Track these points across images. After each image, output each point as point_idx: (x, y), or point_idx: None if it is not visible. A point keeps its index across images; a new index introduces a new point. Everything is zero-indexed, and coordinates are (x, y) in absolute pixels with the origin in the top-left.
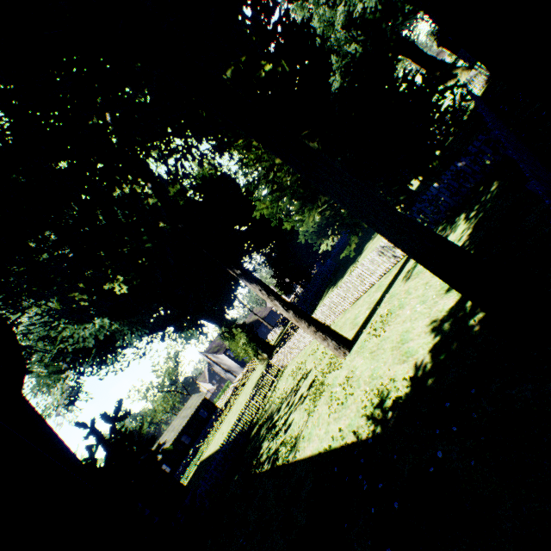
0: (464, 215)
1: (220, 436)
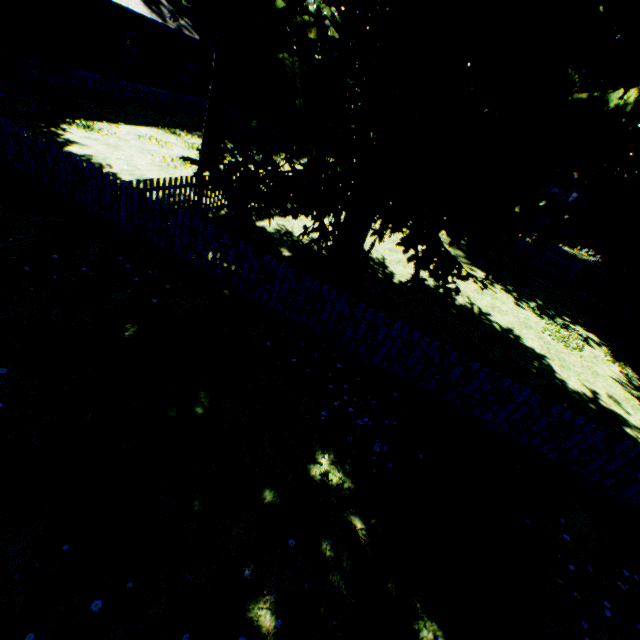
0: None
1: None
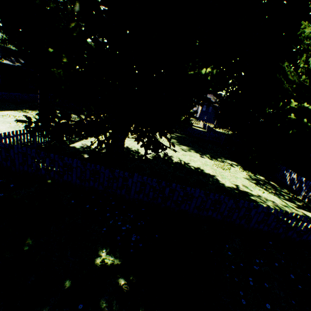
0: None
1: None
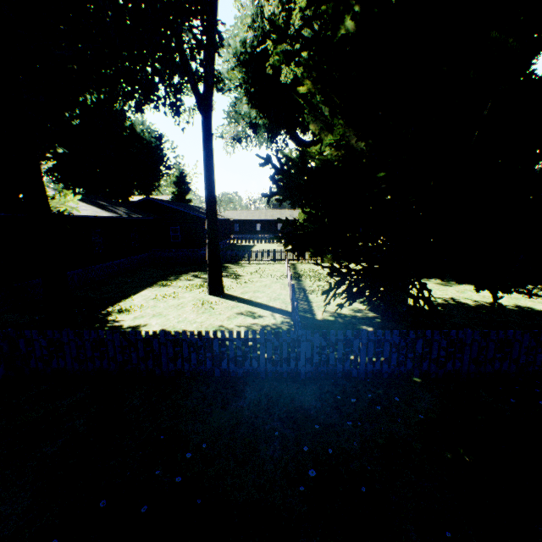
0: None
1: (267, 247)
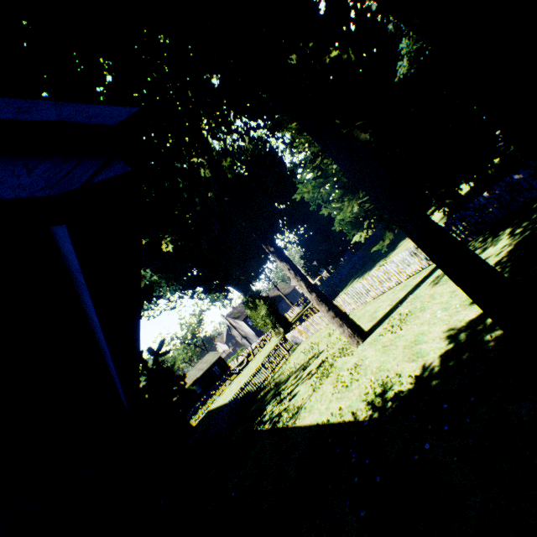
0: (509, 230)
1: (229, 392)
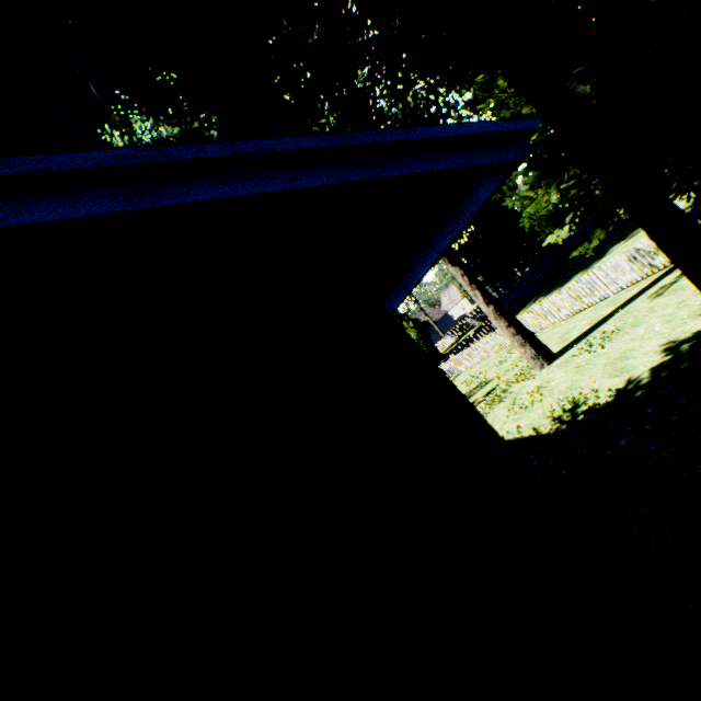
0: None
1: None
